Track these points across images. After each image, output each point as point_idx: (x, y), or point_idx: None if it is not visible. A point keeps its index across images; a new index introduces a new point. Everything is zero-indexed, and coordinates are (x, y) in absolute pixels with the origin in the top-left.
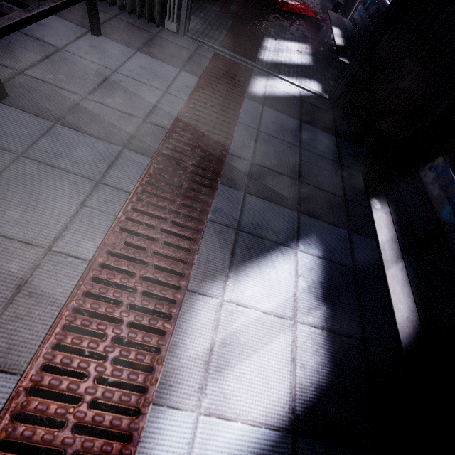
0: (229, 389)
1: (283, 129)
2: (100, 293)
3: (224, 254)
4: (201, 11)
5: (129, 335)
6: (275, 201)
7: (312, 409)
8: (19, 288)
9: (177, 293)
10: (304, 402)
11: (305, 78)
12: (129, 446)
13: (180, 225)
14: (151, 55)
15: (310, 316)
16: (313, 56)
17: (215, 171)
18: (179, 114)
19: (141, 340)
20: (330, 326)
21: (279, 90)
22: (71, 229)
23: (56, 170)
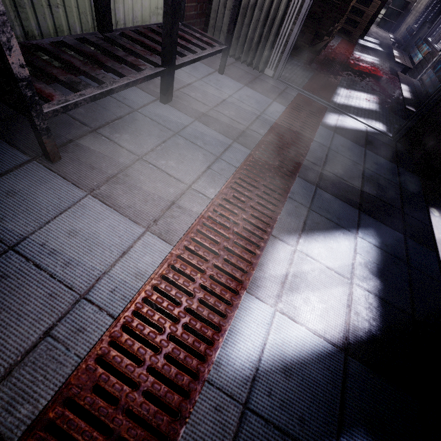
0: (298, 305)
1: (350, 151)
2: (217, 219)
3: (298, 221)
4: (289, 65)
5: (233, 248)
6: (340, 198)
7: (362, 344)
8: (174, 202)
9: (264, 234)
10: (356, 337)
11: (371, 119)
12: (231, 308)
13: (264, 199)
14: (253, 89)
15: (365, 283)
16: (380, 105)
17: (294, 168)
18: (271, 127)
19: (240, 253)
20: (383, 296)
21: (348, 124)
22: (202, 179)
23: (195, 145)
